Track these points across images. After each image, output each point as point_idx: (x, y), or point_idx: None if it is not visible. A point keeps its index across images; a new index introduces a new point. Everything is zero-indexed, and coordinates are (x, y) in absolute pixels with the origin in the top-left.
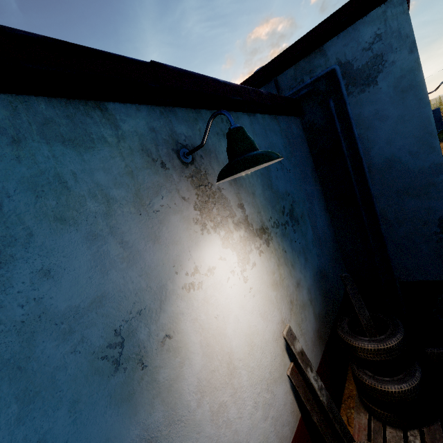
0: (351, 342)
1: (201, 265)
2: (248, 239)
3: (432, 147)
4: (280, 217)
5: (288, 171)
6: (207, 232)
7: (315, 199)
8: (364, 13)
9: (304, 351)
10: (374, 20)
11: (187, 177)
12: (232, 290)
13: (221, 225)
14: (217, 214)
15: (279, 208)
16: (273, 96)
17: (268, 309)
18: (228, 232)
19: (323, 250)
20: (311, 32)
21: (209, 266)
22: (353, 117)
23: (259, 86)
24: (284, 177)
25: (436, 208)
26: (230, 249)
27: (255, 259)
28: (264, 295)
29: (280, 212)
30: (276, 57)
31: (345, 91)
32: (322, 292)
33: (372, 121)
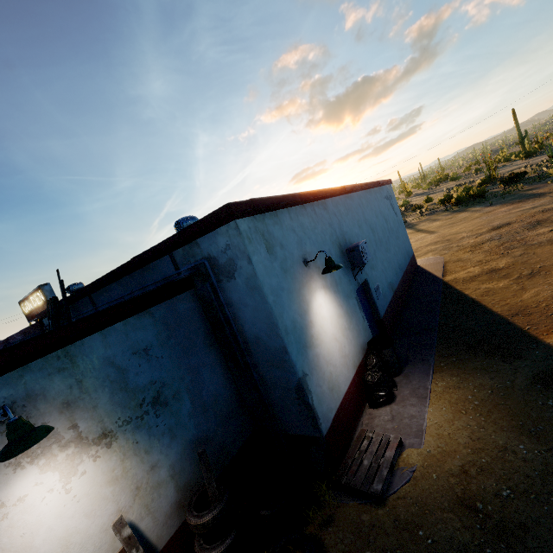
0: (186, 517)
1: (10, 499)
2: (80, 452)
3: (278, 334)
4: (136, 411)
5: (159, 358)
6: (21, 468)
7: (206, 365)
8: (214, 228)
9: (151, 527)
10: (223, 234)
11: (2, 432)
12: (47, 506)
13: (41, 455)
14: (37, 447)
15: (135, 403)
16: (139, 298)
17: (98, 506)
18: (50, 458)
19: (209, 415)
20: (185, 229)
21: (20, 496)
22: (228, 298)
23: (160, 256)
24: (151, 367)
25: (291, 379)
26: (51, 471)
27: (87, 467)
28: (95, 495)
29: (137, 406)
30: (166, 239)
31: (214, 281)
32: (197, 460)
33: (240, 305)
